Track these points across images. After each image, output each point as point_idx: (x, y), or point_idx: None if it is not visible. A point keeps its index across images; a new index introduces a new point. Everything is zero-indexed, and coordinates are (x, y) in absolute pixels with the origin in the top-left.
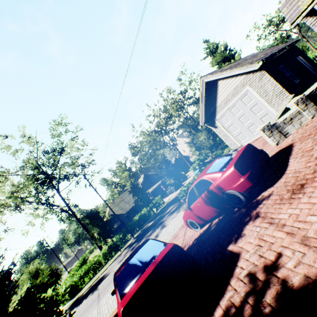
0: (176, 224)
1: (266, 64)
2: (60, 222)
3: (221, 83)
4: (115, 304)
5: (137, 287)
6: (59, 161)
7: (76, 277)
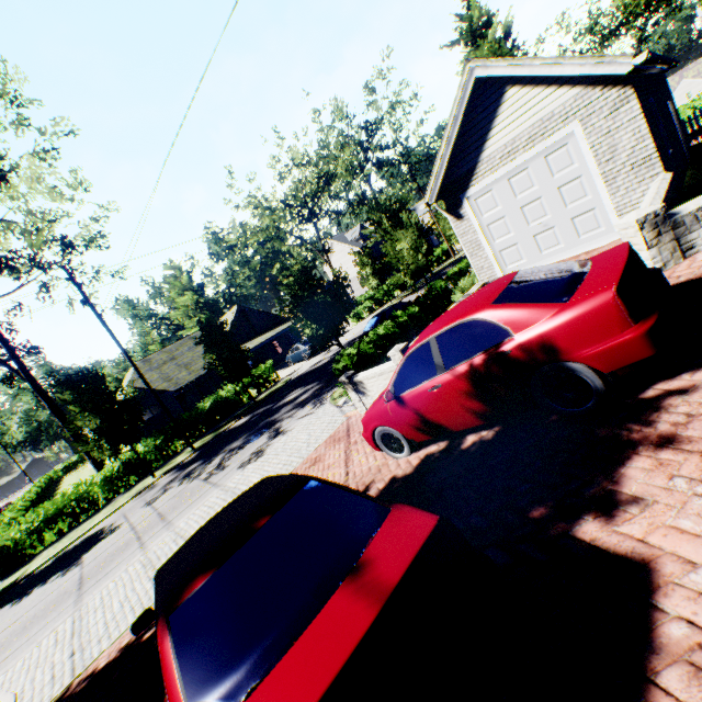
0: (313, 431)
1: (635, 77)
2: None
3: (514, 97)
4: (128, 615)
5: None
6: None
7: (18, 530)
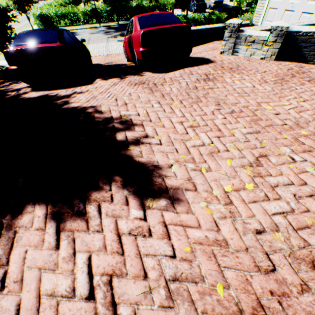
0: None
1: None
2: None
3: None
4: None
5: (17, 49)
6: None
7: (52, 12)
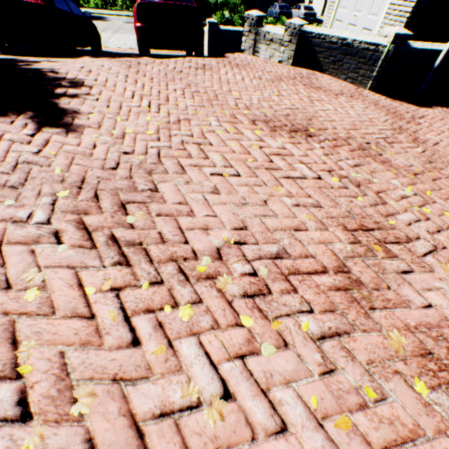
0: None
1: None
2: None
3: None
4: None
5: None
6: None
7: None
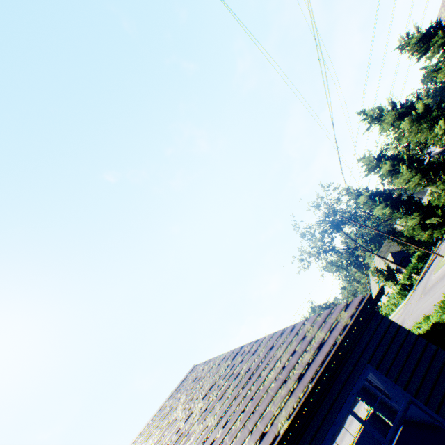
0: None
1: None
2: (352, 262)
3: None
4: None
5: None
6: (336, 211)
7: (402, 279)
